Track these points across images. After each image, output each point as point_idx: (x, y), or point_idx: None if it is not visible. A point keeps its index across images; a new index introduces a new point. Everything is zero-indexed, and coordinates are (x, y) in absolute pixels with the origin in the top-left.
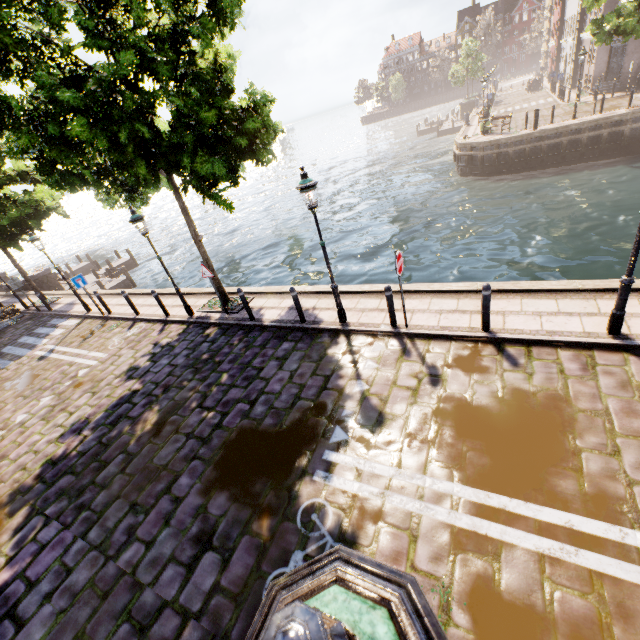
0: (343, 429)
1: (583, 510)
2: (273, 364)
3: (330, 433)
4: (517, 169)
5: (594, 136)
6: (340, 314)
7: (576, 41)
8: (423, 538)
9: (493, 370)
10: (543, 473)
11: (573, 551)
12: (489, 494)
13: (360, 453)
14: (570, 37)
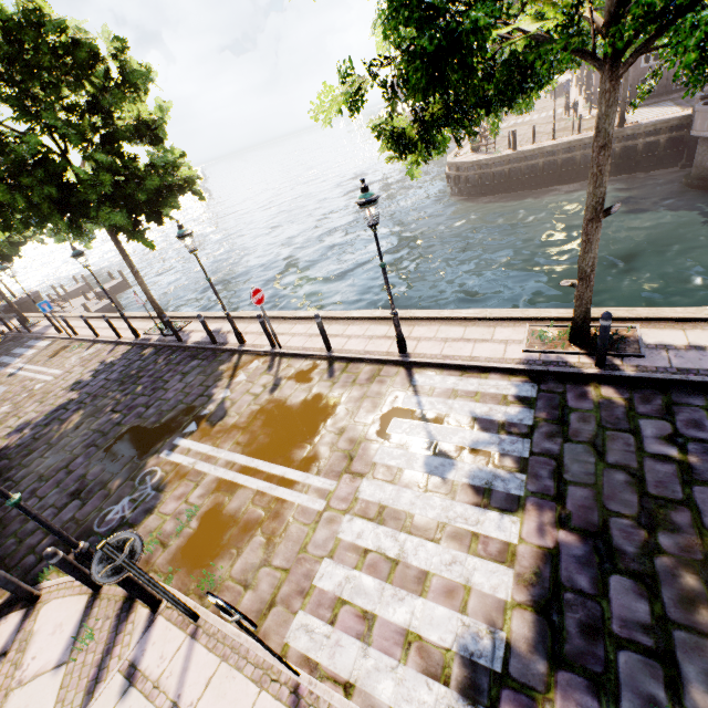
0: (196, 423)
1: (297, 466)
2: (178, 378)
3: (187, 426)
4: (499, 190)
5: (569, 158)
6: (237, 337)
7: None
8: (202, 486)
9: (315, 380)
10: (292, 446)
11: (275, 488)
12: (254, 460)
13: (197, 439)
14: None
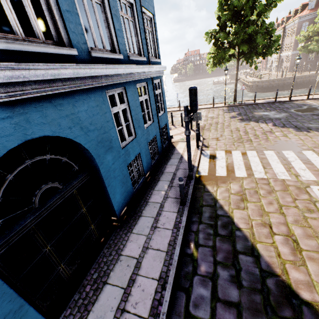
0: None
1: None
2: (280, 105)
3: None
4: (275, 90)
5: (300, 81)
6: (290, 97)
7: (278, 56)
8: None
9: None
10: None
11: None
12: None
13: None
14: (274, 55)
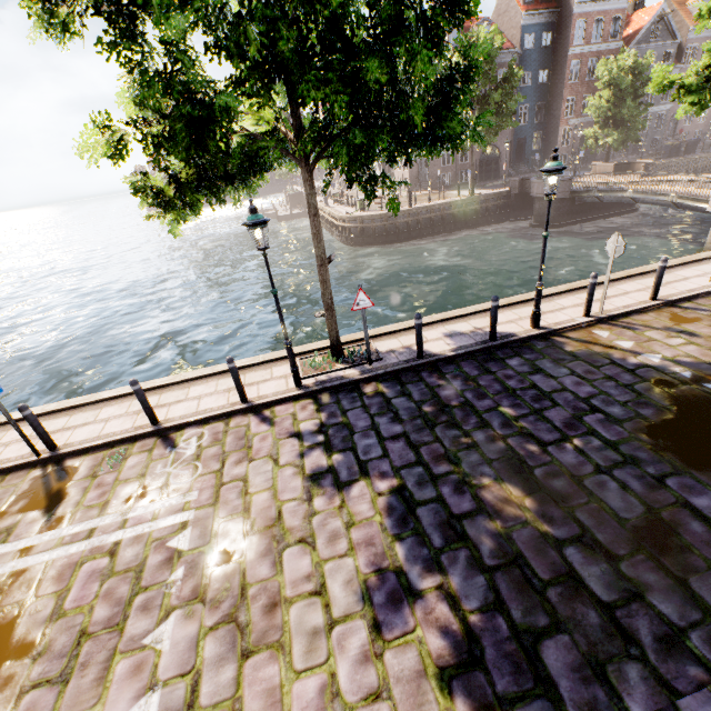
0: None
1: None
2: (538, 378)
3: (710, 390)
4: (404, 238)
5: (449, 214)
6: (538, 317)
7: None
8: None
9: (704, 317)
10: None
11: None
12: None
13: None
14: None
